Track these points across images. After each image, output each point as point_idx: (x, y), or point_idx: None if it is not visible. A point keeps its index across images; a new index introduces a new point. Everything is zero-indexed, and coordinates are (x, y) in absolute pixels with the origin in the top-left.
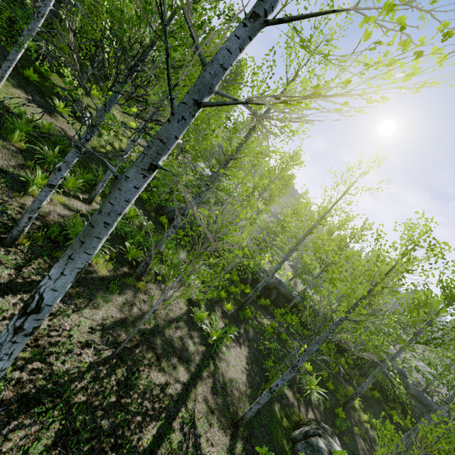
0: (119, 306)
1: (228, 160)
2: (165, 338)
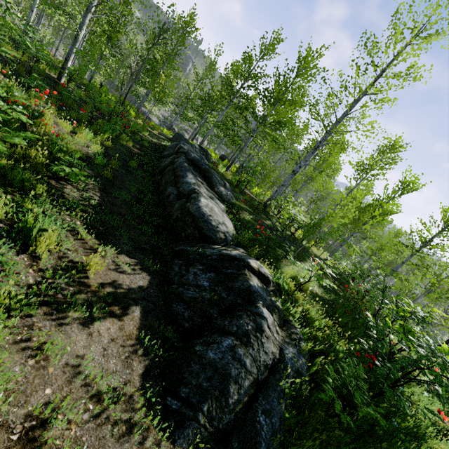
0: None
1: None
2: None
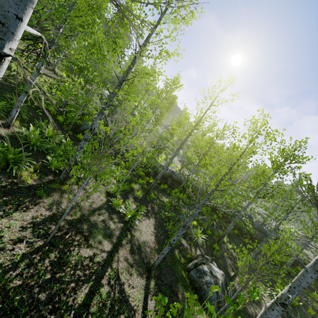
0: (47, 206)
1: (121, 81)
2: (90, 223)
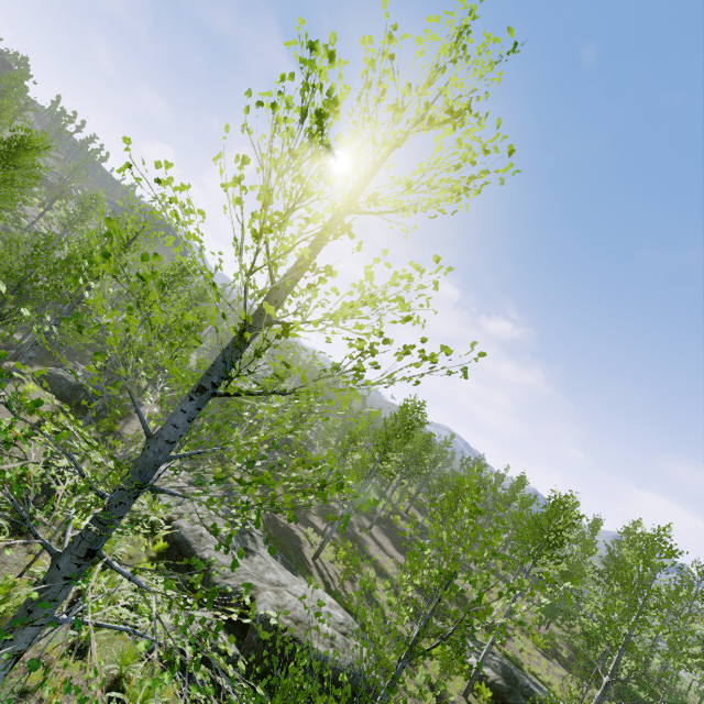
0: None
1: None
2: None
